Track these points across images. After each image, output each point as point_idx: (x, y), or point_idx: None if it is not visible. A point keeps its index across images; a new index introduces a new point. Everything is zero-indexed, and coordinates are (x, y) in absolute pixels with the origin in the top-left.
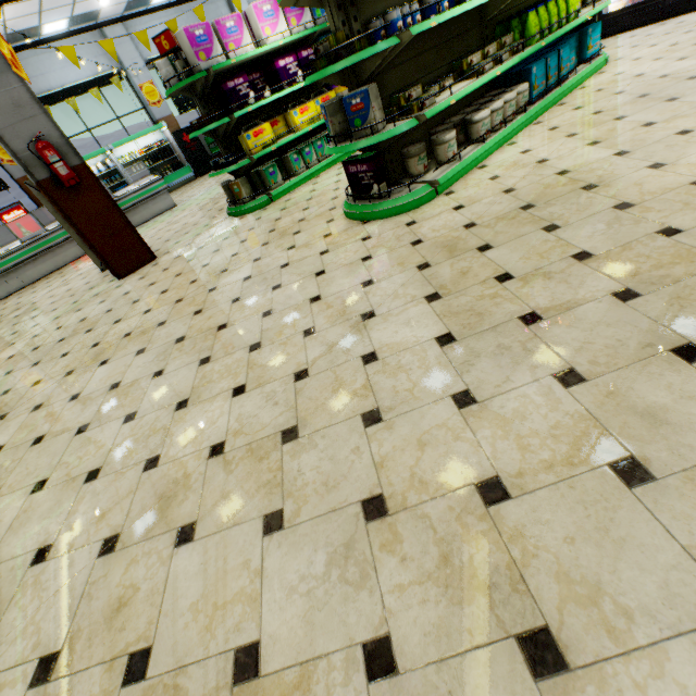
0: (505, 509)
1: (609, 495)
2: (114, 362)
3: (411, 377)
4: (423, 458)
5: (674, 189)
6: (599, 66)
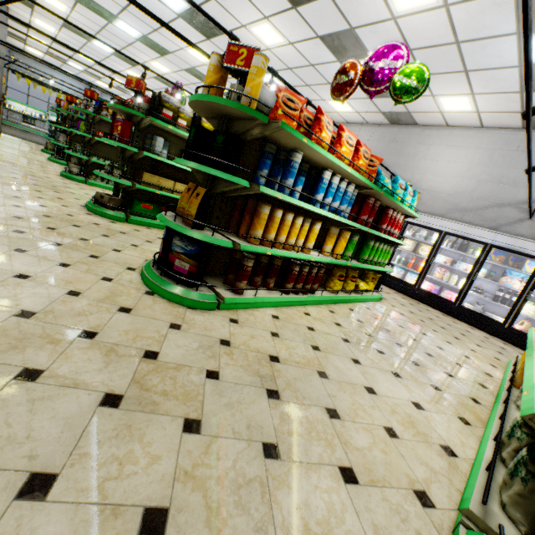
0: None
1: None
2: None
3: None
4: None
5: None
6: None
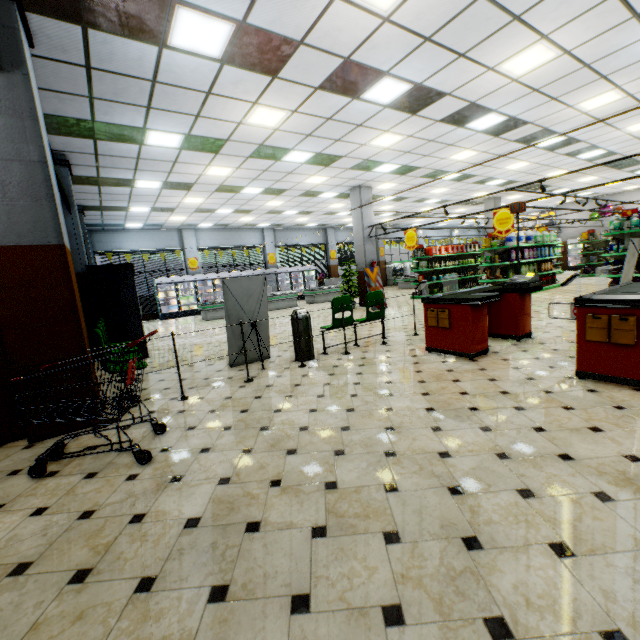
0: None
1: None
2: None
3: None
4: None
5: None
6: None
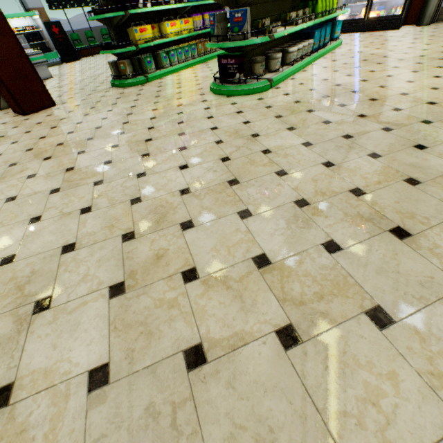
0: (366, 197)
1: (406, 189)
2: (59, 158)
3: (295, 158)
4: (318, 185)
5: (393, 95)
6: (339, 45)
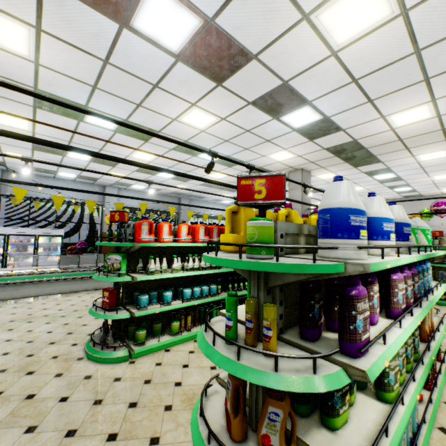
0: None
1: None
2: None
3: None
4: None
5: None
6: None
